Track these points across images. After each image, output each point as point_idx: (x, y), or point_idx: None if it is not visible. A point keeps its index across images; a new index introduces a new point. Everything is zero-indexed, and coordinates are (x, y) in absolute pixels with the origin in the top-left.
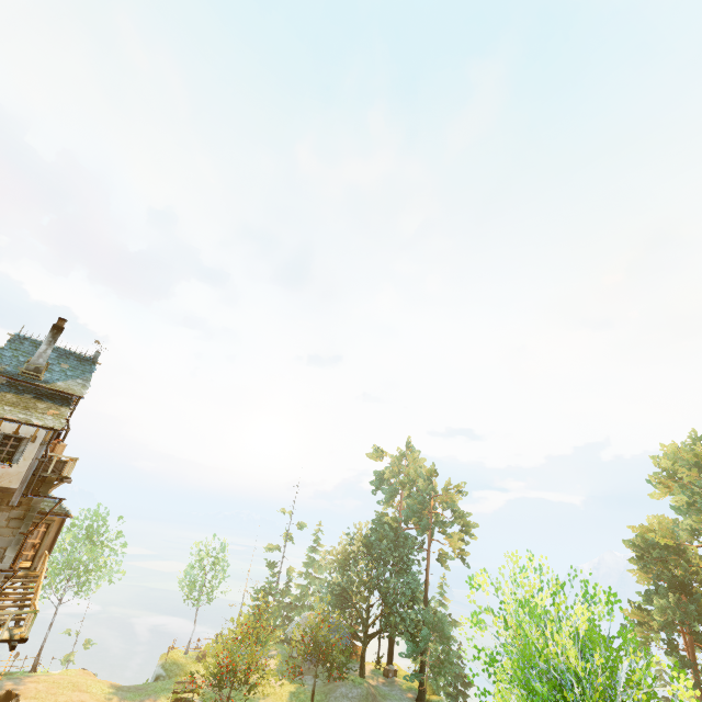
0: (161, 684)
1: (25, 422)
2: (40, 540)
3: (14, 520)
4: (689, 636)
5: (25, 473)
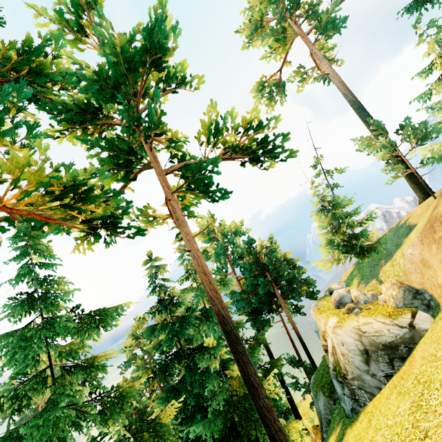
0: None
1: None
2: None
3: None
4: None
5: None
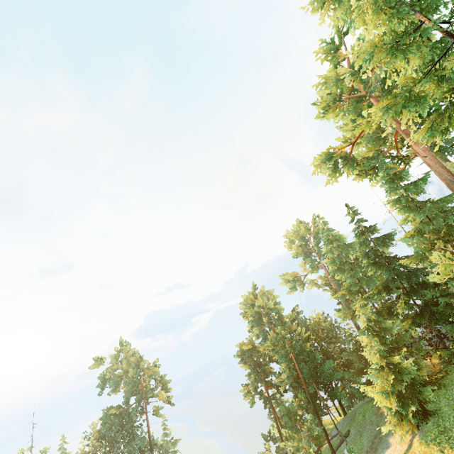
0: None
1: None
2: None
3: None
4: (265, 385)
5: None
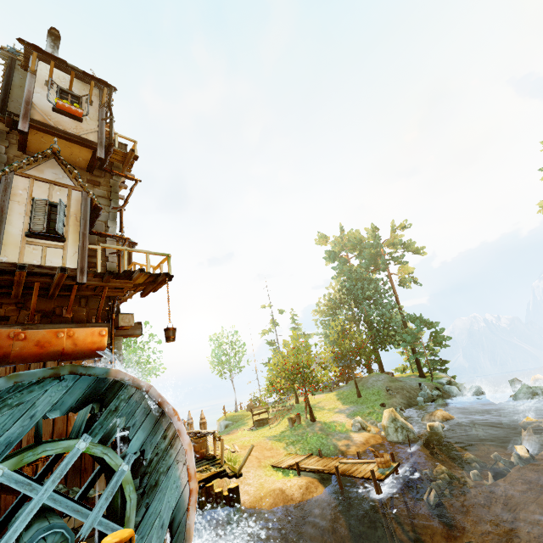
0: (234, 426)
1: (78, 69)
2: (117, 263)
3: (100, 198)
4: None
5: (98, 130)
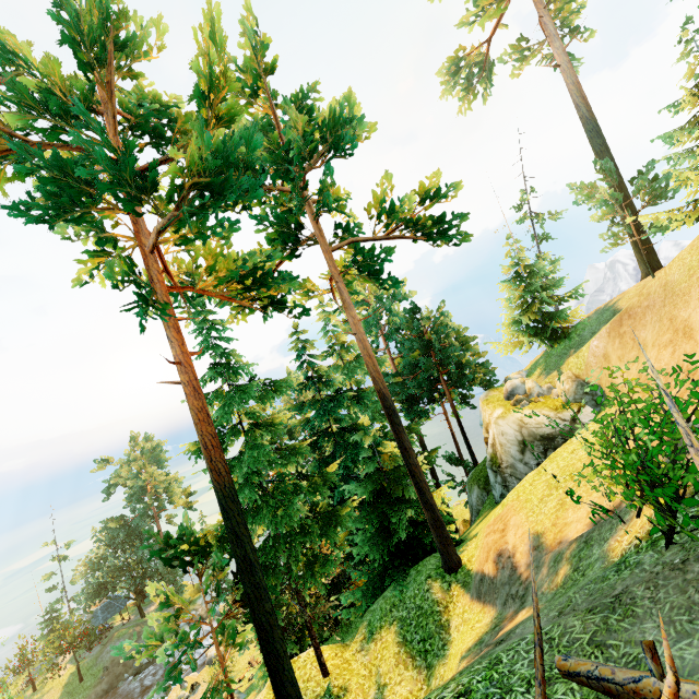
0: None
1: None
2: None
3: None
4: None
5: None
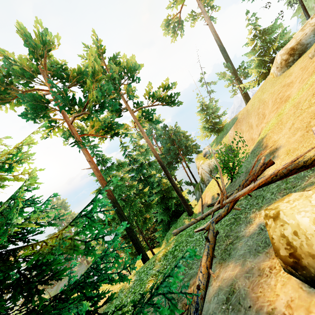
0: None
1: None
2: None
3: None
4: None
5: None
